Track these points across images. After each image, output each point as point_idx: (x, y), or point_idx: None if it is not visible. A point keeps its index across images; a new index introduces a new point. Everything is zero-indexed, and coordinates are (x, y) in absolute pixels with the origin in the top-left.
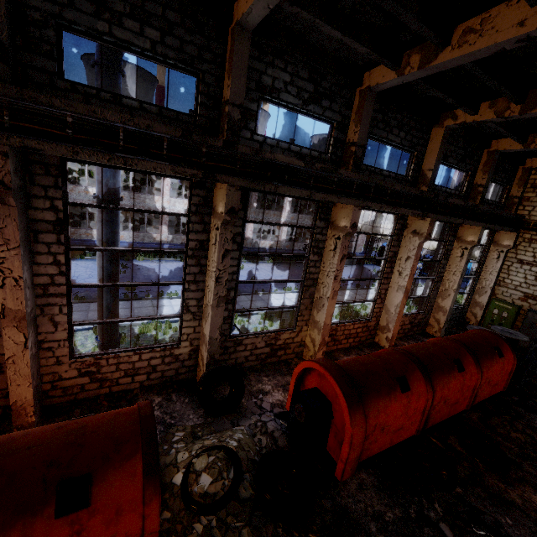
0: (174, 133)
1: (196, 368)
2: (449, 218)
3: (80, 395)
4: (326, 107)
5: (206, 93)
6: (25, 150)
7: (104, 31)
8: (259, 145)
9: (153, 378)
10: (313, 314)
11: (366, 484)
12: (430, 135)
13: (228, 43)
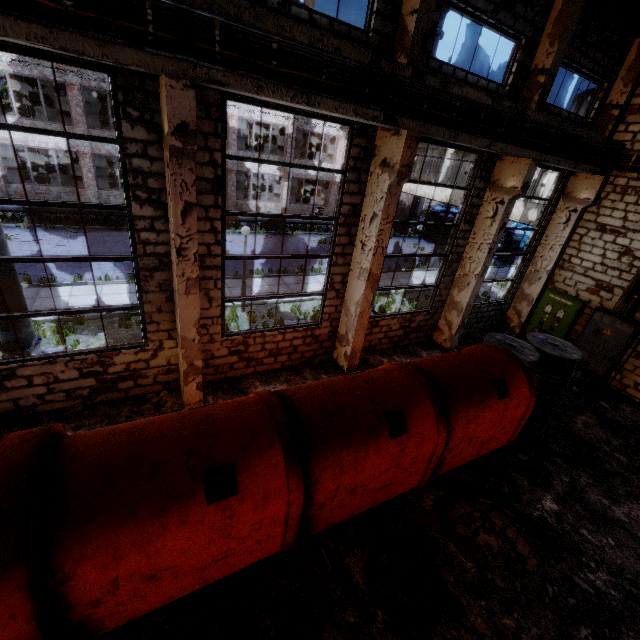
0: None
1: None
2: (455, 134)
3: None
4: None
5: None
6: None
7: None
8: None
9: None
10: (176, 320)
11: None
12: None
13: None
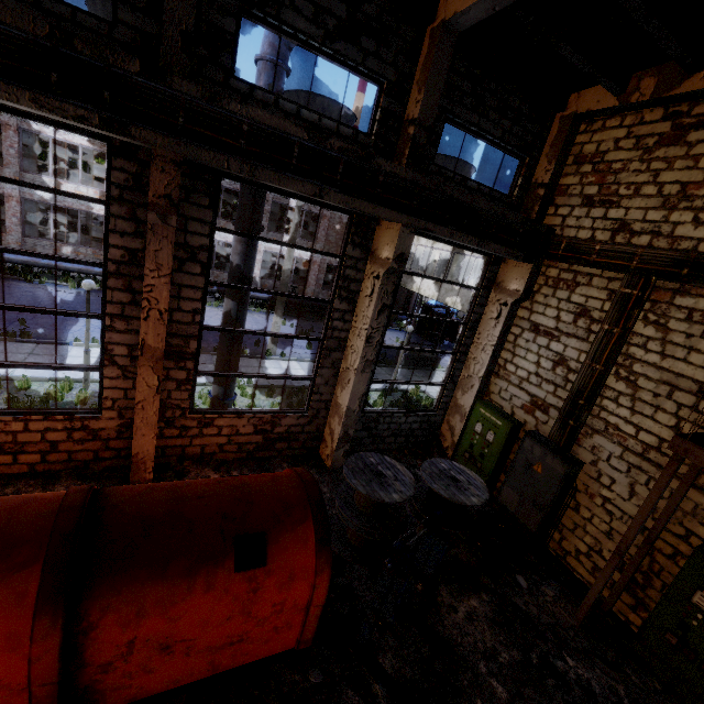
0: None
1: None
2: (251, 167)
3: None
4: None
5: None
6: None
7: None
8: None
9: None
10: None
11: None
12: None
13: None
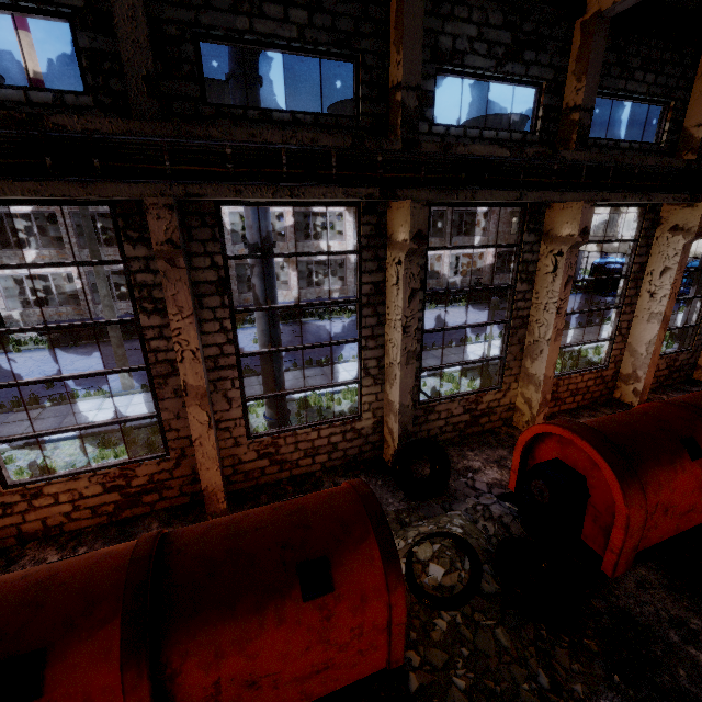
0: (342, 144)
1: (382, 445)
2: None
3: (262, 480)
4: (531, 62)
5: (369, 81)
6: (179, 201)
7: (244, 29)
8: (440, 140)
9: (335, 458)
10: (525, 365)
11: (649, 582)
12: (696, 69)
13: (392, 1)
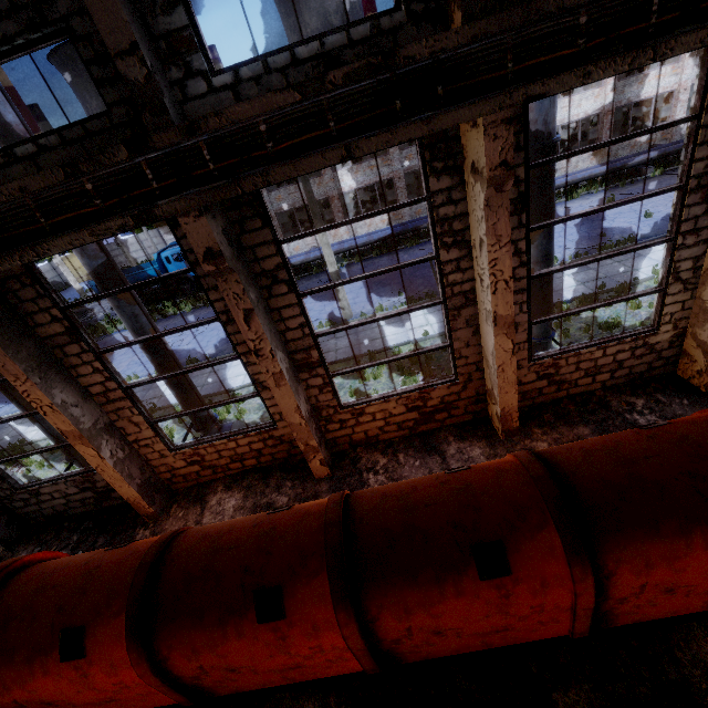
0: None
1: (677, 360)
2: None
3: (537, 400)
4: None
5: None
6: None
7: None
8: None
9: (618, 377)
10: None
11: None
12: None
13: None
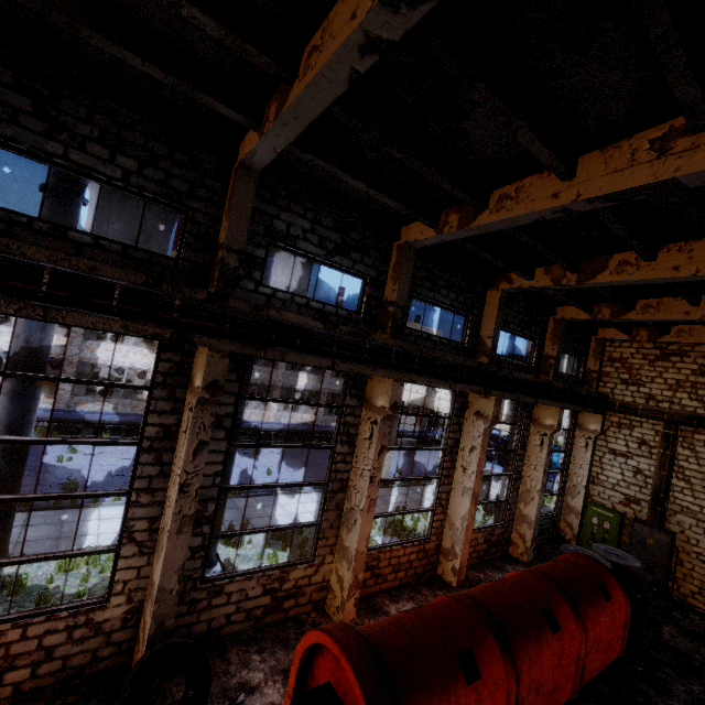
0: (132, 280)
1: (134, 645)
2: (518, 397)
3: None
4: (357, 260)
5: (196, 234)
6: None
7: (56, 153)
8: (266, 299)
9: (45, 674)
10: (341, 535)
11: None
12: (485, 298)
13: (230, 182)
